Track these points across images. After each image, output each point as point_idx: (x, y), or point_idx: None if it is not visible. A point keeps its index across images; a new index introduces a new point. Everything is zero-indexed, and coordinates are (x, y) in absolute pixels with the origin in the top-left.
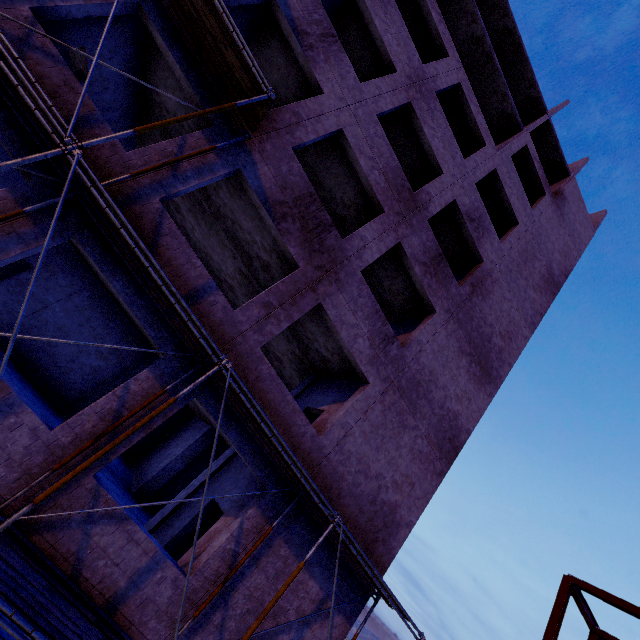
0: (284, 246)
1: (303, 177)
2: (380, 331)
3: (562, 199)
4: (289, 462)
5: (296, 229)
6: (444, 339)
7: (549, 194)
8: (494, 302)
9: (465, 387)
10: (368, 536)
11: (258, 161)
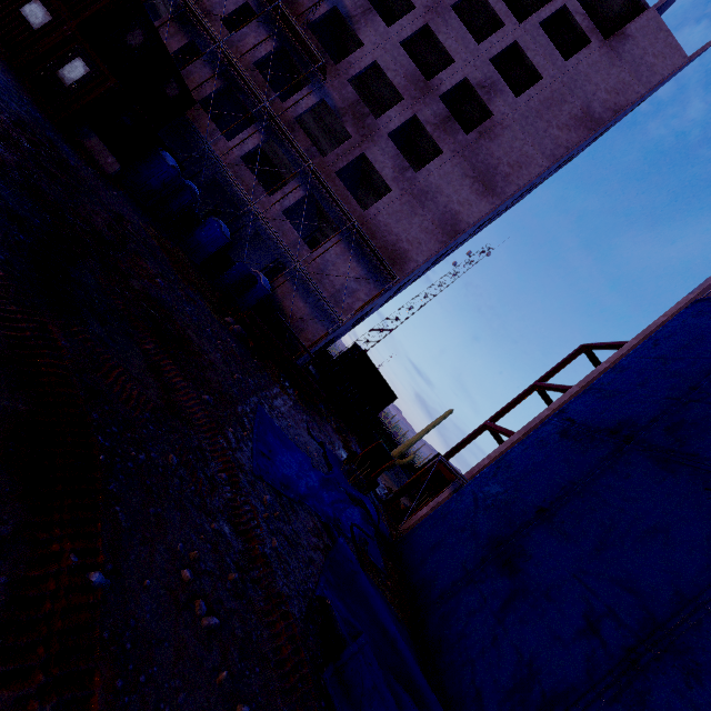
0: (345, 129)
1: (353, 93)
2: (400, 165)
3: (622, 39)
4: (334, 197)
5: (350, 119)
6: (450, 168)
7: (597, 40)
8: (503, 142)
9: (467, 197)
10: (390, 260)
11: (331, 92)
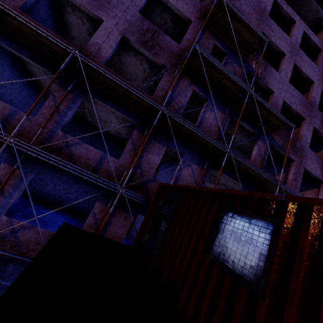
0: (288, 157)
1: (283, 130)
2: (321, 163)
3: None
4: None
5: (289, 149)
6: None
7: None
8: None
9: None
10: None
11: (273, 136)
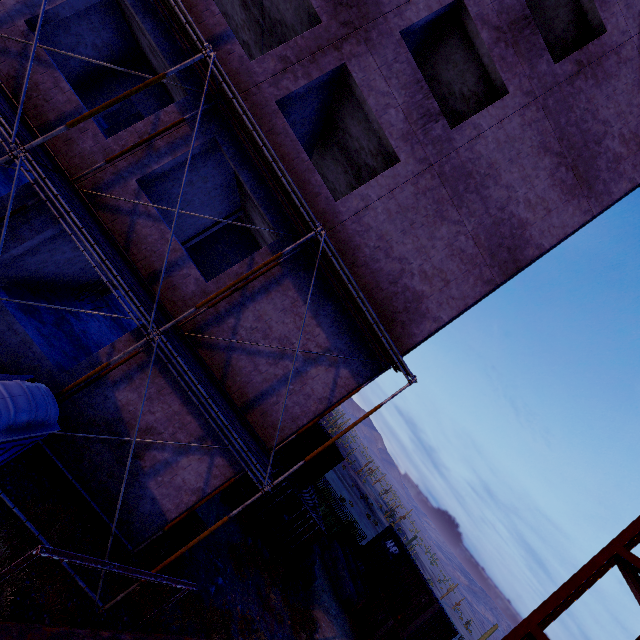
0: (307, 0)
1: None
2: (420, 105)
3: None
4: (270, 159)
5: None
6: (517, 129)
7: None
8: (617, 91)
9: (543, 194)
10: (384, 313)
11: None
